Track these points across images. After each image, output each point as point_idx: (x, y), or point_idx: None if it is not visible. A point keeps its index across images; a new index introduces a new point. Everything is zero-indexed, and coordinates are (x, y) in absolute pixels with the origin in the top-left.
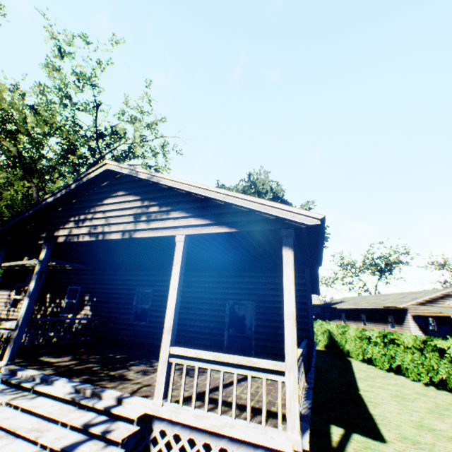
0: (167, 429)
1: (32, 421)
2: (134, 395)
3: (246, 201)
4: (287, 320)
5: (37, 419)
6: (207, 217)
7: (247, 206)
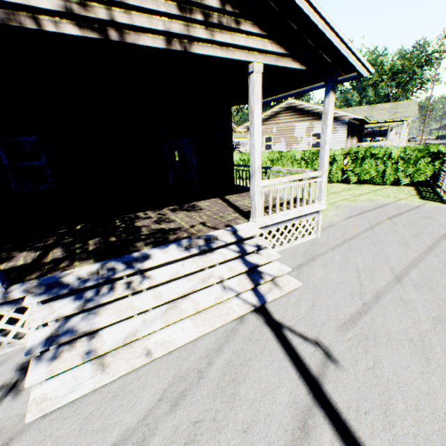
0: (263, 231)
1: (182, 283)
2: (221, 229)
3: (338, 40)
4: (327, 146)
5: (182, 280)
6: (282, 44)
7: (338, 47)
